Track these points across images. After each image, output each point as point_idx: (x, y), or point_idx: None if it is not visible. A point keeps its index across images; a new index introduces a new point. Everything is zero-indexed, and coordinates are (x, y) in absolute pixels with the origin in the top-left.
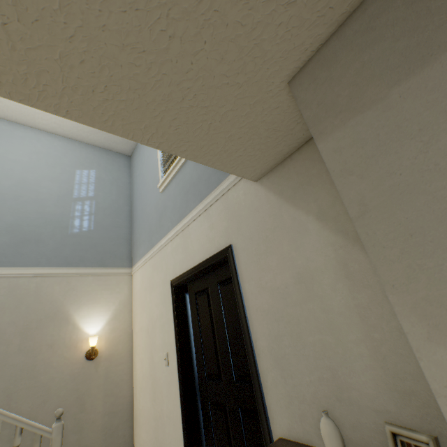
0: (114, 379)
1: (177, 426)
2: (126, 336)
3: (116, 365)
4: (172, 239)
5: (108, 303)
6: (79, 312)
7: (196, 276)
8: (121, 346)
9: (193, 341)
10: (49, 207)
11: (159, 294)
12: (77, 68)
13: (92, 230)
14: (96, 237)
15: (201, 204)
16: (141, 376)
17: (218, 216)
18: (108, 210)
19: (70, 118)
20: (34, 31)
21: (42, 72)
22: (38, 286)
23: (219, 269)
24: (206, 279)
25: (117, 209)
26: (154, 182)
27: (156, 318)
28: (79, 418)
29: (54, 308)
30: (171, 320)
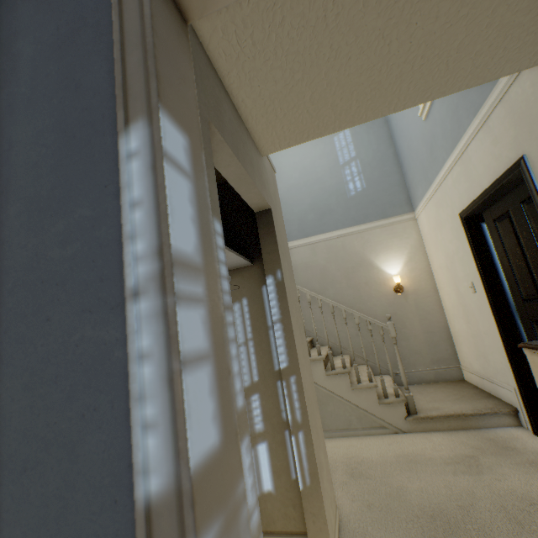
0: (424, 308)
1: (495, 339)
2: (425, 275)
3: (423, 298)
4: (449, 170)
5: (400, 249)
6: (377, 259)
7: (488, 202)
8: (423, 283)
9: (499, 268)
10: (327, 182)
11: (449, 230)
12: (339, 104)
13: (365, 188)
14: (370, 193)
15: (476, 119)
16: (450, 306)
17: (501, 126)
18: (372, 163)
19: (341, 130)
20: (318, 104)
21: (324, 118)
22: (342, 244)
23: (518, 187)
24: (503, 202)
25: (381, 158)
26: (412, 111)
27: (451, 253)
28: (403, 332)
29: (359, 258)
30: (468, 252)
